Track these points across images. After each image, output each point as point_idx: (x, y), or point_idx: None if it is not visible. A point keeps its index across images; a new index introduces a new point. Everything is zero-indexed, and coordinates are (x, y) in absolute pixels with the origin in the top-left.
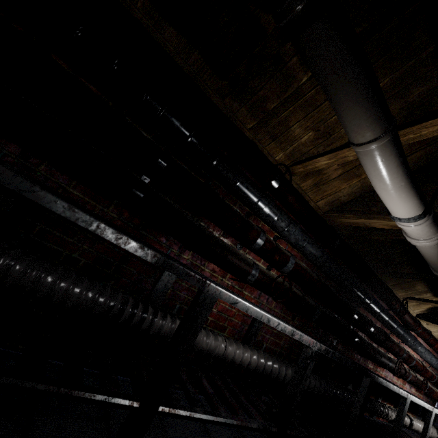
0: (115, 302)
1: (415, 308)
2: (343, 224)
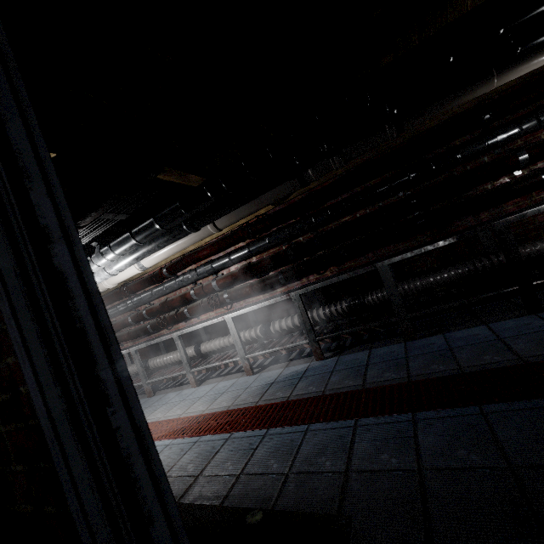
0: (467, 267)
1: None
2: None
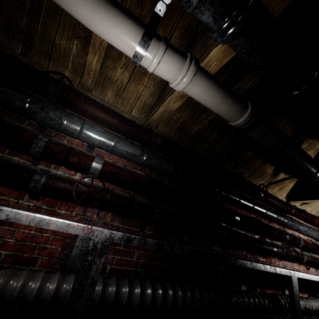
0: None
1: (281, 193)
2: (158, 122)
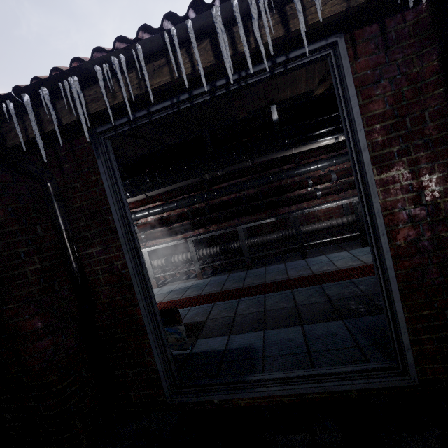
0: (282, 233)
1: None
2: None
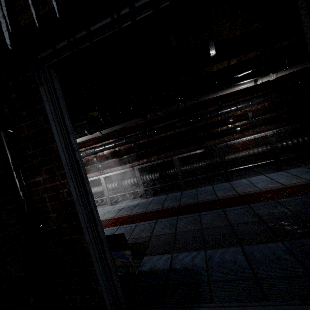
0: (208, 161)
1: None
2: None
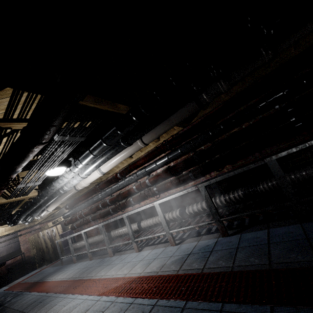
0: None
1: None
2: None
